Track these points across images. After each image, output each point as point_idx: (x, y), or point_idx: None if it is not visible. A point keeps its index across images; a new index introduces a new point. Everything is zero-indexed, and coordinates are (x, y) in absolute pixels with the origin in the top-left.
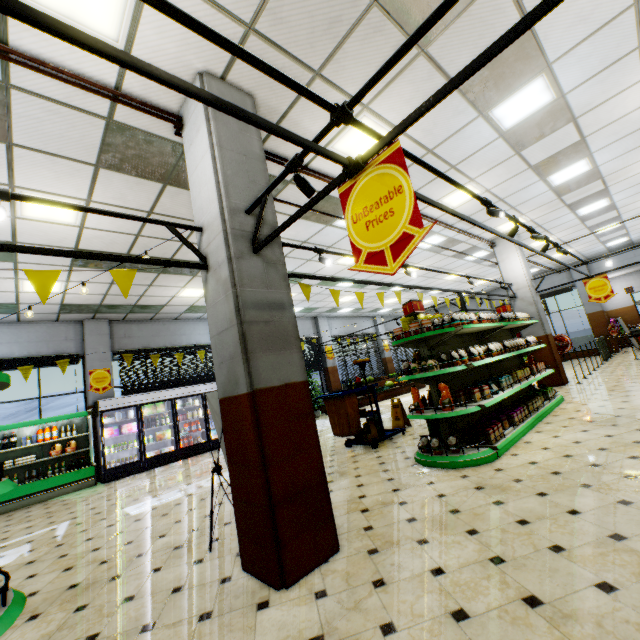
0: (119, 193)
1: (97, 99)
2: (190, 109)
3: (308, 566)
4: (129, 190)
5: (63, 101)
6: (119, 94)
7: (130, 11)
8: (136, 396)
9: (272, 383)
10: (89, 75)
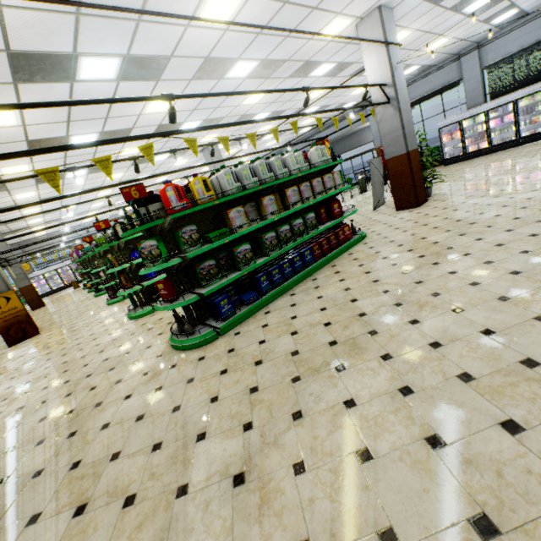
0: None
1: None
2: None
3: (38, 308)
4: None
5: None
6: None
7: None
8: (40, 271)
9: (23, 286)
10: None
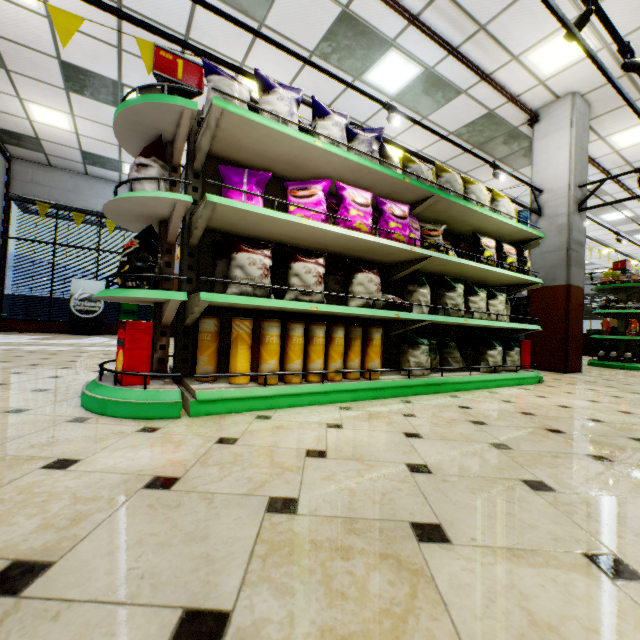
0: (441, 149)
1: (498, 101)
2: (551, 113)
3: (572, 370)
4: (449, 148)
5: (479, 101)
6: (521, 103)
7: (569, 65)
8: None
9: (574, 284)
10: (509, 90)
